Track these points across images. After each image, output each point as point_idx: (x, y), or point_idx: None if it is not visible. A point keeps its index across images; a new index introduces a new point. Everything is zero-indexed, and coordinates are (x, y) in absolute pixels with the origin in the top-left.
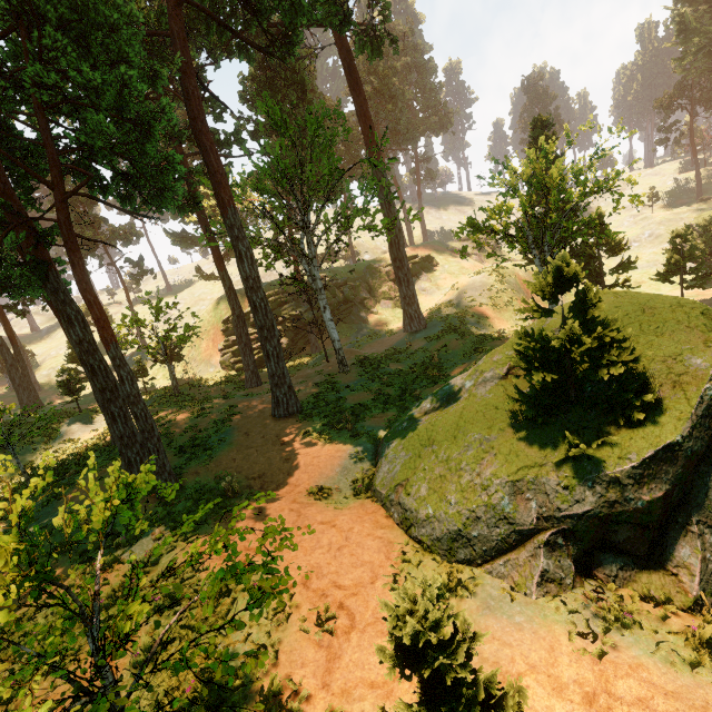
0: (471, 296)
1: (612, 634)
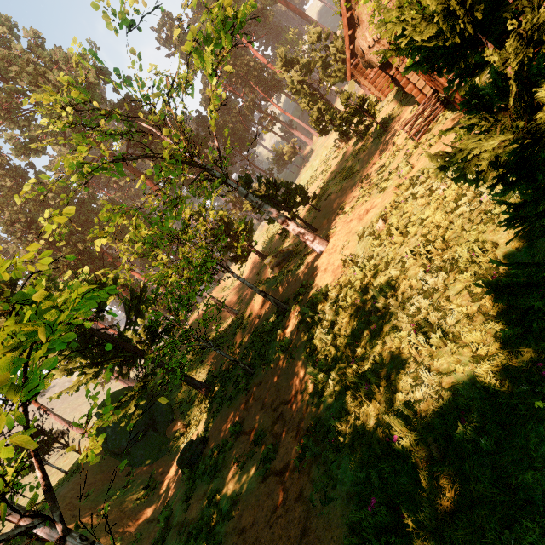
0: None
1: None
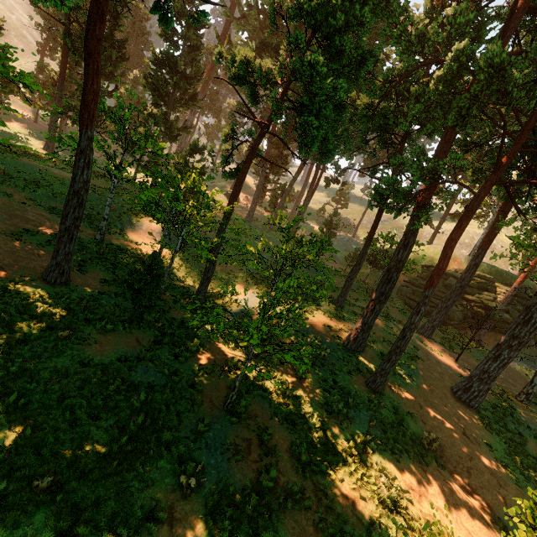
0: None
1: None
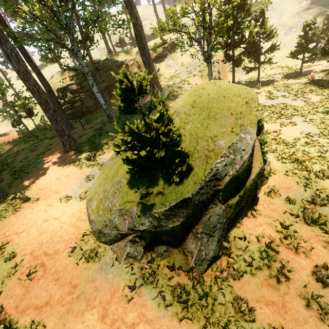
0: (189, 70)
1: (142, 287)
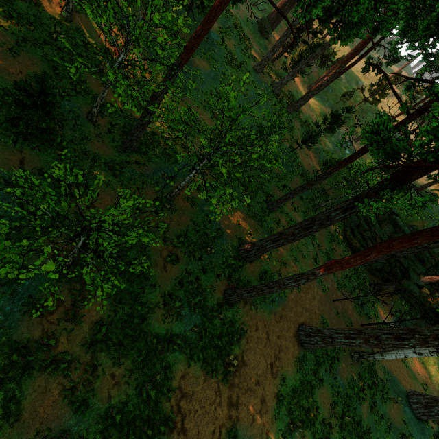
0: None
1: None
